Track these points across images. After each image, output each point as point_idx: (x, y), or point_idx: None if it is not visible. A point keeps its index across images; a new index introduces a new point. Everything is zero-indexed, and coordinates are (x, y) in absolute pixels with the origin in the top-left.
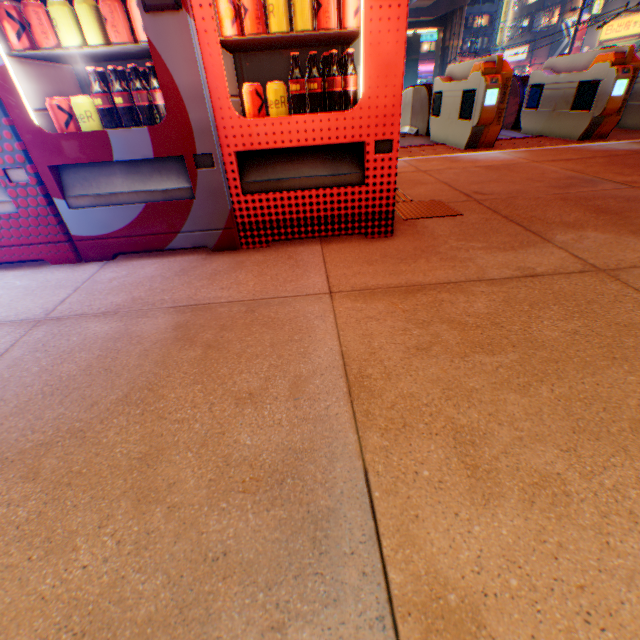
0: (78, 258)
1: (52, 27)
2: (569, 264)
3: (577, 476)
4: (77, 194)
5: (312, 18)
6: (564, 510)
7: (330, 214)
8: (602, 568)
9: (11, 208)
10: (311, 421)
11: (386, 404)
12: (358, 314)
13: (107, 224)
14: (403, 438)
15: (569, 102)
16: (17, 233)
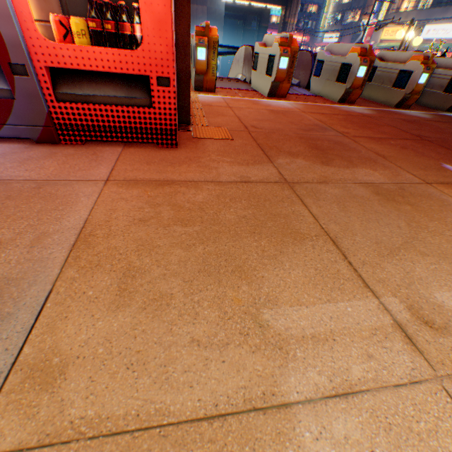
0: None
1: None
2: (273, 177)
3: (182, 295)
4: None
5: None
6: (161, 313)
7: (129, 126)
8: (158, 342)
9: None
10: (34, 261)
11: (95, 252)
12: (117, 196)
13: None
14: (91, 273)
15: (336, 76)
16: None
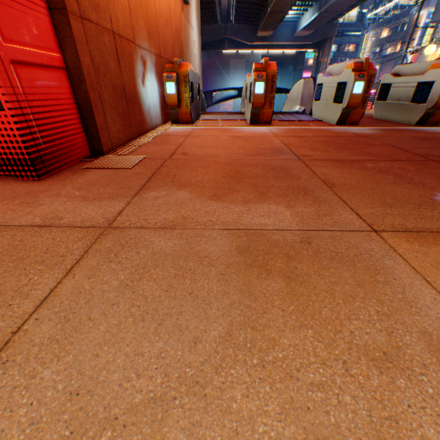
0: None
1: None
2: (100, 218)
3: None
4: None
5: None
6: None
7: None
8: None
9: None
10: None
11: None
12: None
13: None
14: None
15: (333, 96)
16: None
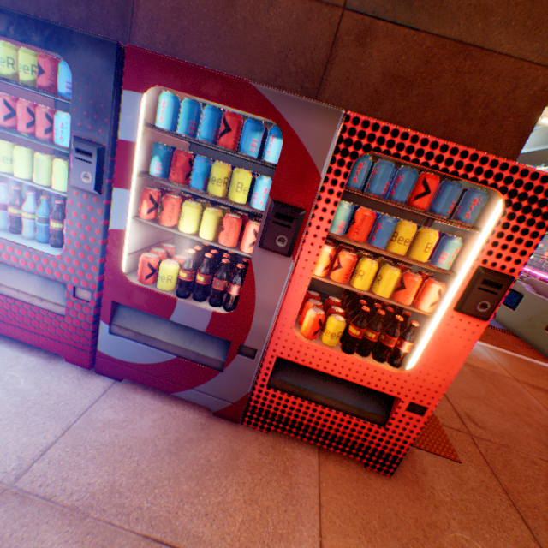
0: (91, 365)
1: (179, 213)
2: None
3: None
4: (123, 324)
5: (392, 289)
6: None
7: (339, 433)
8: None
9: (61, 309)
10: None
11: None
12: None
13: (133, 355)
14: None
15: (545, 322)
16: (53, 327)
